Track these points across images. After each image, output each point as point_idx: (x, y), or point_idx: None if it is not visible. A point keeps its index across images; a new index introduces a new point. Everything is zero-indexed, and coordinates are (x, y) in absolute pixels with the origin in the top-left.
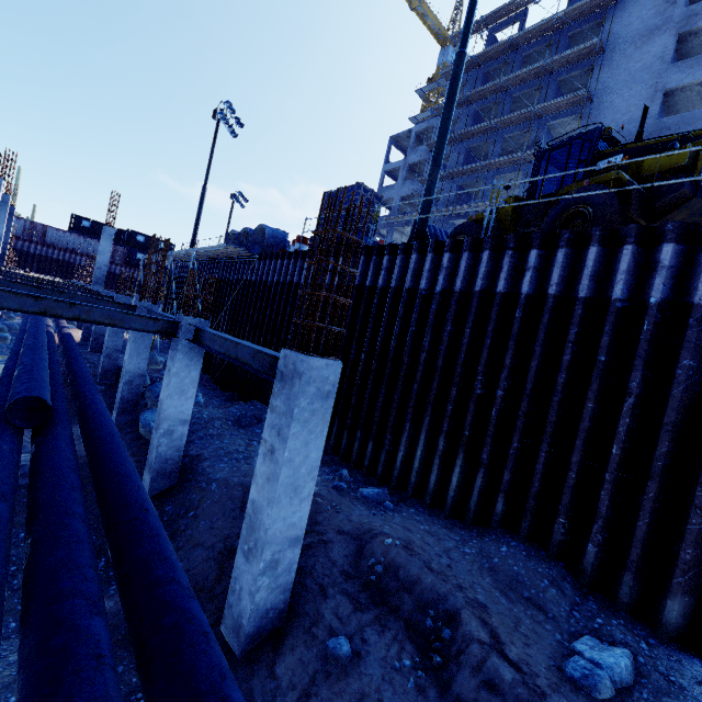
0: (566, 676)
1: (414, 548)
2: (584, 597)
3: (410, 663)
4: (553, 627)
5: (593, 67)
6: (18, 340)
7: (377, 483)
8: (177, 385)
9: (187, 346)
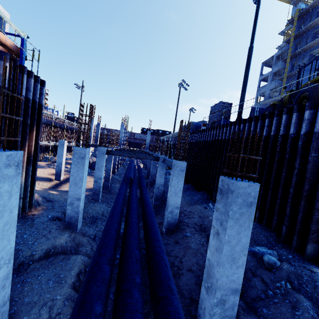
0: None
1: None
2: (278, 243)
3: (203, 240)
4: (254, 244)
5: None
6: (128, 167)
7: None
8: (159, 174)
9: (161, 163)
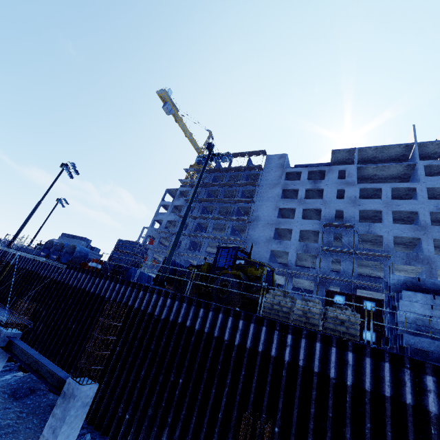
0: None
1: None
2: None
3: None
4: None
5: (256, 190)
6: None
7: None
8: None
9: None
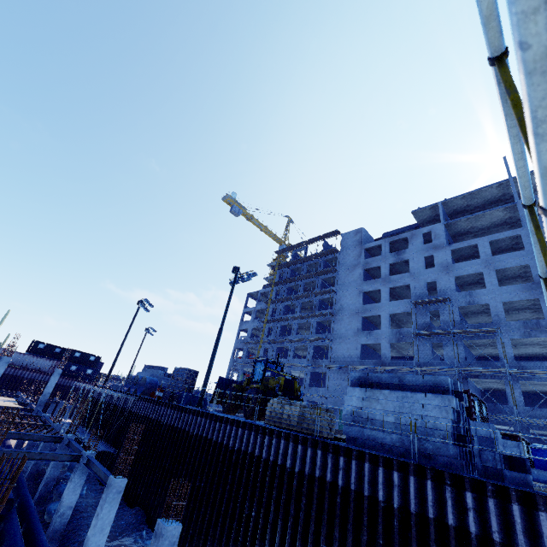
0: None
1: None
2: None
3: None
4: None
5: (336, 276)
6: None
7: None
8: (73, 487)
9: (83, 466)
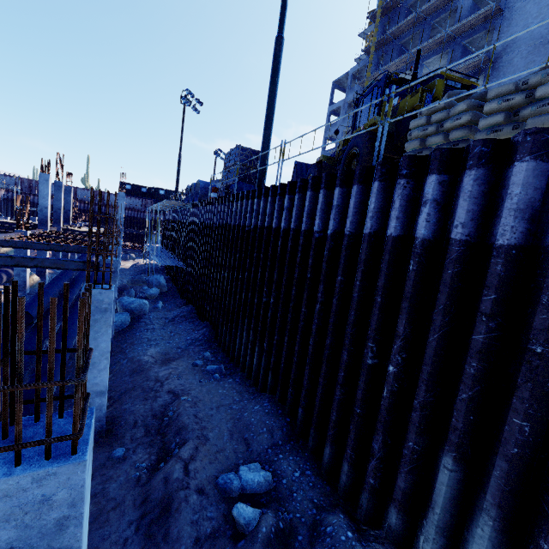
0: (215, 481)
1: (198, 403)
2: (288, 441)
3: (146, 465)
4: (243, 456)
5: None
6: None
7: (229, 361)
8: None
9: None
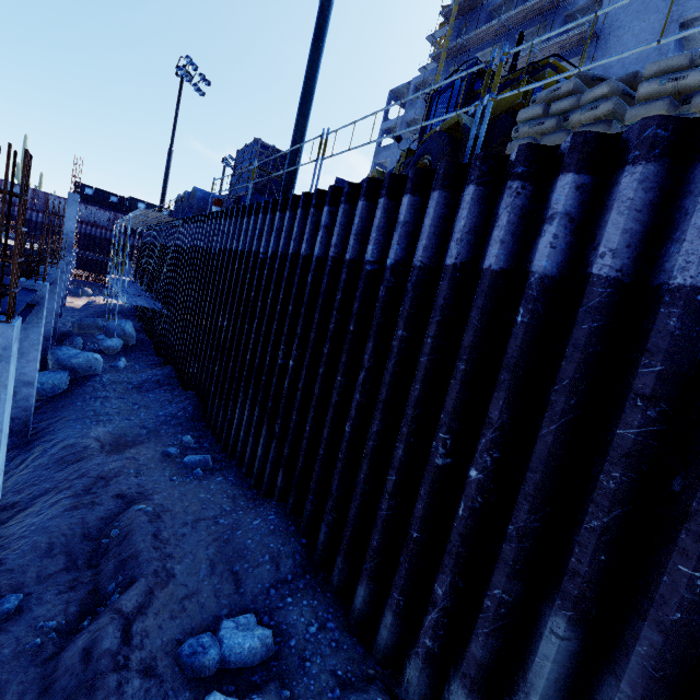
0: (177, 651)
1: (163, 516)
2: (301, 575)
3: (58, 624)
4: (230, 603)
5: None
6: None
7: (220, 450)
8: None
9: None
